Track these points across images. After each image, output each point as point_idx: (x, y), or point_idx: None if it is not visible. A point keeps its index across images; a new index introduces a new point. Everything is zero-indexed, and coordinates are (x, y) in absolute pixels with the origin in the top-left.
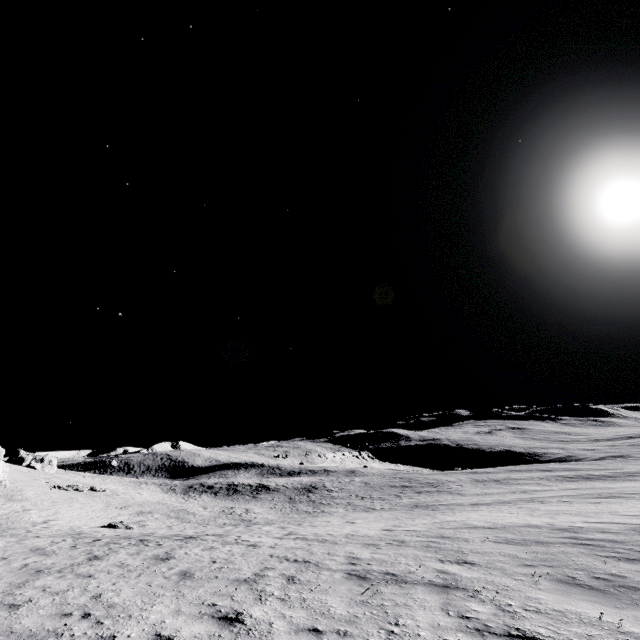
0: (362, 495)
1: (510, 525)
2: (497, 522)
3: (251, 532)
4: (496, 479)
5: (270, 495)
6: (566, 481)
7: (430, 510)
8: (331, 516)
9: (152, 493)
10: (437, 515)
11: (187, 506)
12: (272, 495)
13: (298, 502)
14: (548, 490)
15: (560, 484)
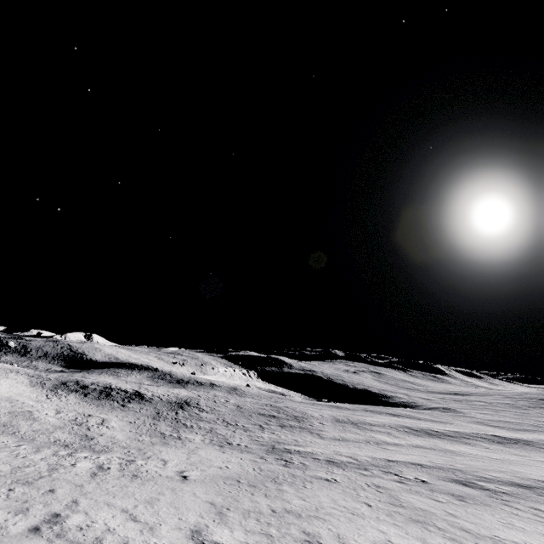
0: (229, 420)
1: None
2: (353, 543)
3: (28, 487)
4: (354, 421)
5: (140, 405)
6: (412, 434)
7: (282, 464)
8: (181, 448)
9: (14, 385)
10: (285, 484)
11: (40, 407)
12: (142, 406)
13: (162, 419)
14: (398, 444)
15: (408, 437)
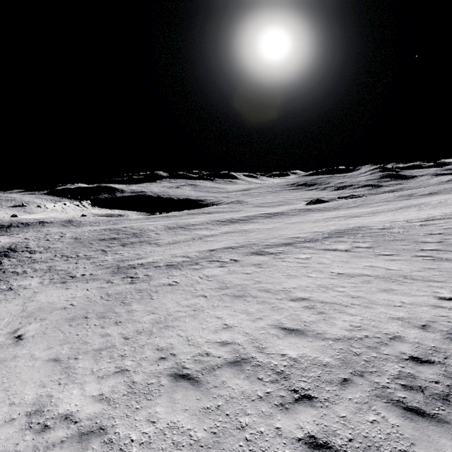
0: (68, 254)
1: (219, 359)
2: (200, 341)
3: None
4: (182, 226)
5: None
6: (222, 225)
7: (129, 283)
8: (14, 300)
9: None
10: (133, 303)
11: None
12: None
13: None
14: (214, 235)
15: (219, 228)
